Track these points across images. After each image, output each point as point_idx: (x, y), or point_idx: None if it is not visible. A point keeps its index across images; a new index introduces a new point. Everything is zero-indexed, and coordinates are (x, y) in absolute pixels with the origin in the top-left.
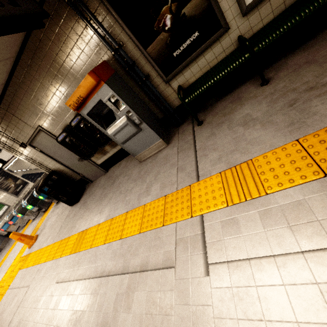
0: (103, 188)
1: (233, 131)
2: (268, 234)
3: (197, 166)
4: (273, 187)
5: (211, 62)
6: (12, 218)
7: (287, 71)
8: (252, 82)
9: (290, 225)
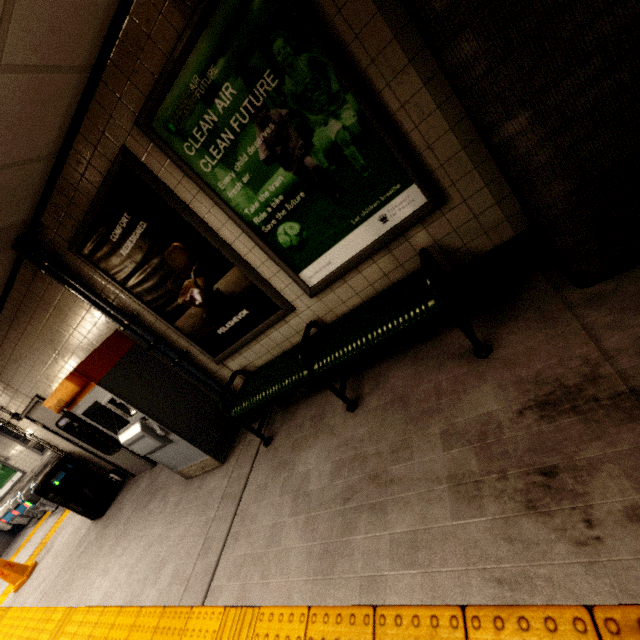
0: (134, 508)
1: (281, 503)
2: None
3: (219, 559)
4: None
5: (281, 344)
6: (19, 505)
7: (380, 398)
8: (347, 386)
9: None
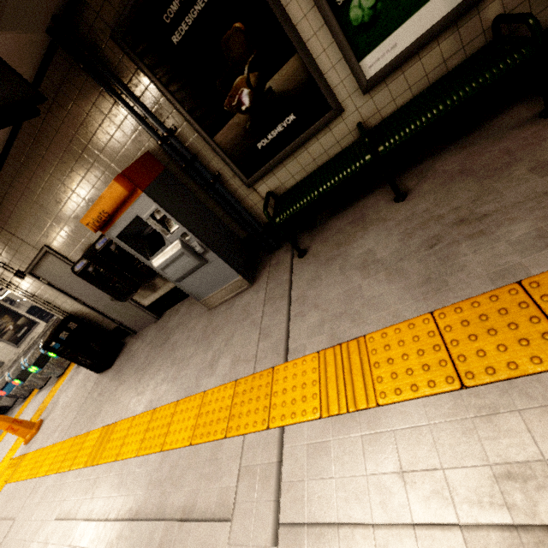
0: (150, 349)
1: (347, 277)
2: (370, 483)
3: (288, 333)
4: (388, 394)
5: (318, 158)
6: (5, 386)
7: (433, 182)
8: (383, 191)
9: (403, 471)
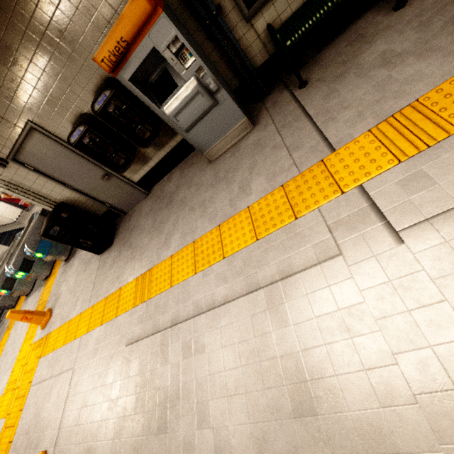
0: (153, 214)
1: (369, 77)
2: None
3: (323, 135)
4: None
5: None
6: None
7: None
8: (375, 10)
9: None
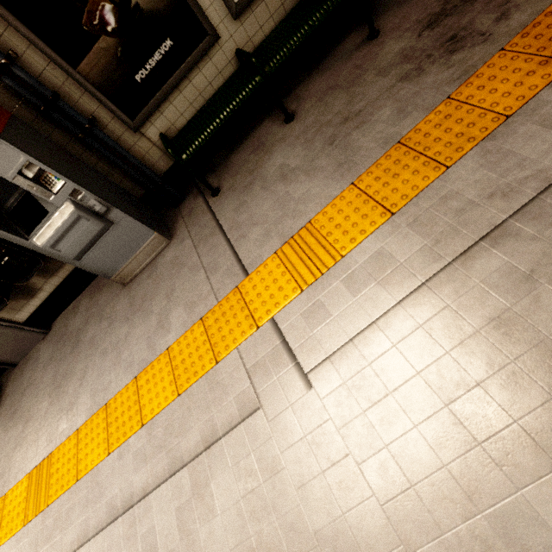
0: (54, 364)
1: (271, 191)
2: (361, 301)
3: (237, 255)
4: (347, 246)
5: (204, 91)
6: None
7: (311, 100)
8: (271, 119)
9: (379, 280)
